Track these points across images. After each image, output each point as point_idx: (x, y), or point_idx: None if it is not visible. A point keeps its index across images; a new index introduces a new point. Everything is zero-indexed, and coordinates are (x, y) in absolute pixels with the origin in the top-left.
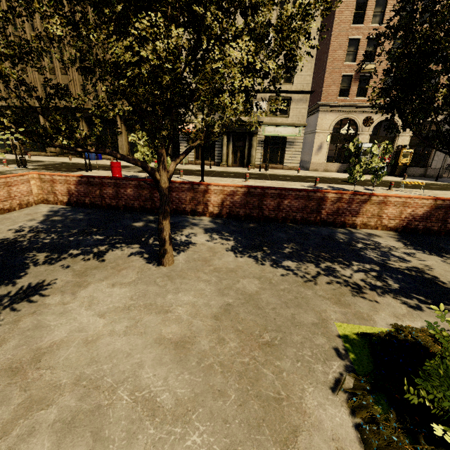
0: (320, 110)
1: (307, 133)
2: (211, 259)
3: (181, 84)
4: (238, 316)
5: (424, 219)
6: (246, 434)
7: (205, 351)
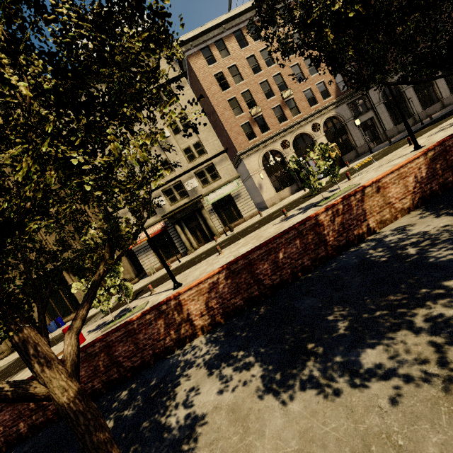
0: (243, 158)
1: (245, 181)
2: (247, 450)
3: None
4: None
5: (432, 178)
6: None
7: None
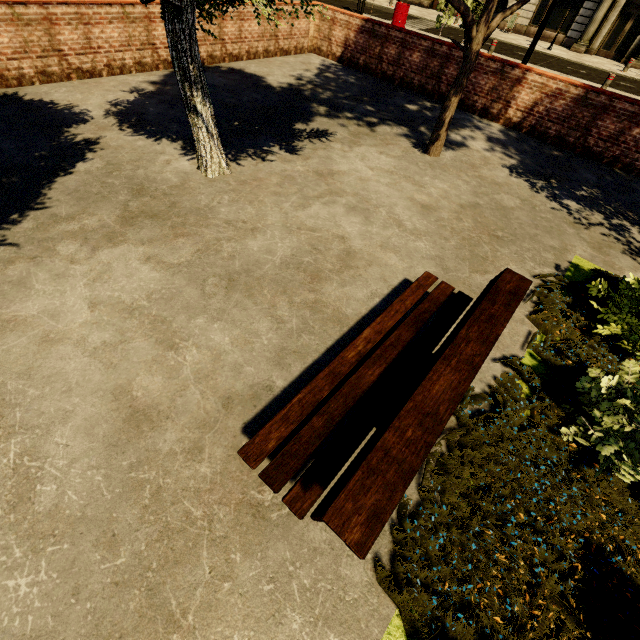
0: None
1: None
2: (479, 167)
3: None
4: (482, 214)
5: None
6: (453, 258)
7: (443, 218)
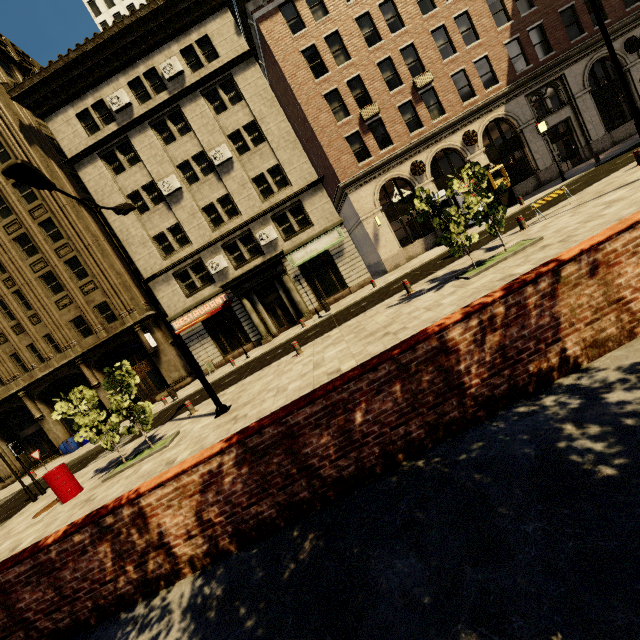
0: (348, 192)
1: (353, 229)
2: None
3: None
4: None
5: None
6: None
7: None
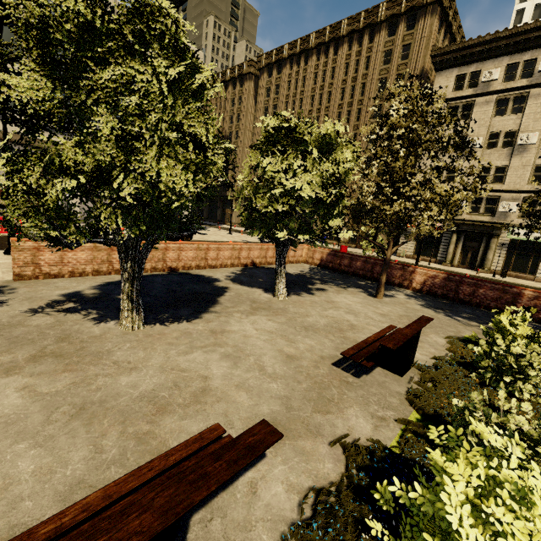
0: None
1: None
2: (405, 304)
3: (407, 216)
4: (412, 318)
5: None
6: None
7: (393, 318)
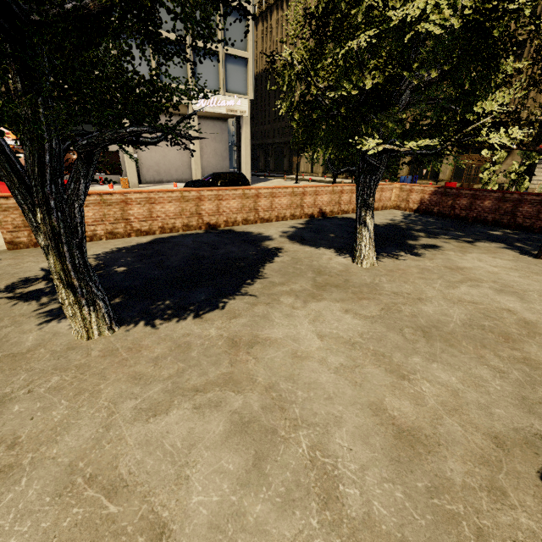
0: None
1: None
2: None
3: None
4: None
5: None
6: None
7: None
